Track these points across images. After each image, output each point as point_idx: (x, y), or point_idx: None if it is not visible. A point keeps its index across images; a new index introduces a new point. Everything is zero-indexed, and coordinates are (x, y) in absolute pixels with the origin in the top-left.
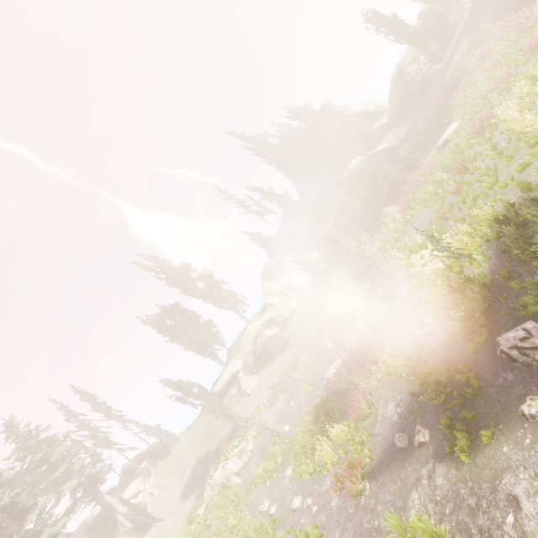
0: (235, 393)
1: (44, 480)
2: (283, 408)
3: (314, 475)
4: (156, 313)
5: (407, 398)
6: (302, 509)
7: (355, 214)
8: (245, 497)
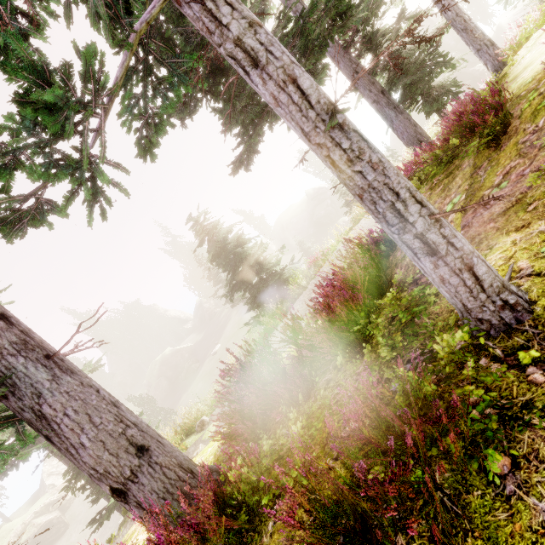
0: None
1: None
2: None
3: None
4: None
5: None
6: None
7: (161, 389)
8: None
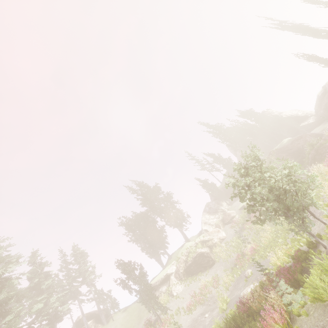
0: (164, 291)
1: (31, 298)
2: (198, 317)
3: None
4: (131, 216)
5: None
6: None
7: None
8: None
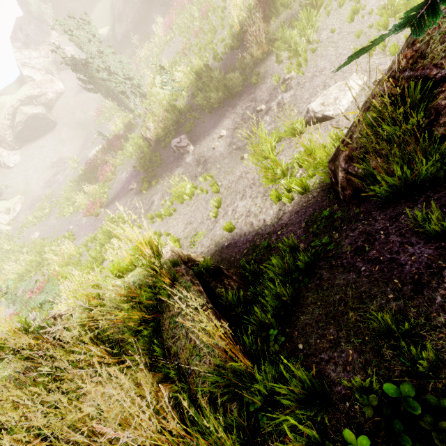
0: None
1: None
2: (51, 179)
3: (74, 213)
4: None
5: (132, 169)
6: (64, 230)
7: (131, 6)
8: (17, 235)
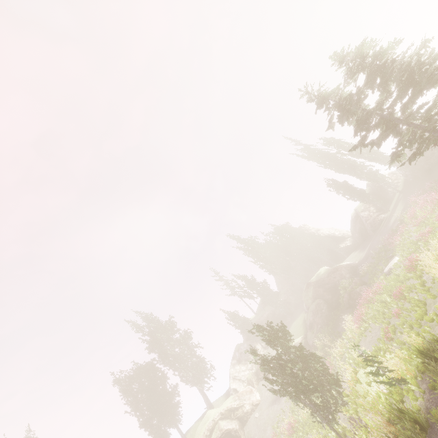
0: None
1: None
2: None
3: None
4: (131, 369)
5: None
6: None
7: (320, 315)
8: None
